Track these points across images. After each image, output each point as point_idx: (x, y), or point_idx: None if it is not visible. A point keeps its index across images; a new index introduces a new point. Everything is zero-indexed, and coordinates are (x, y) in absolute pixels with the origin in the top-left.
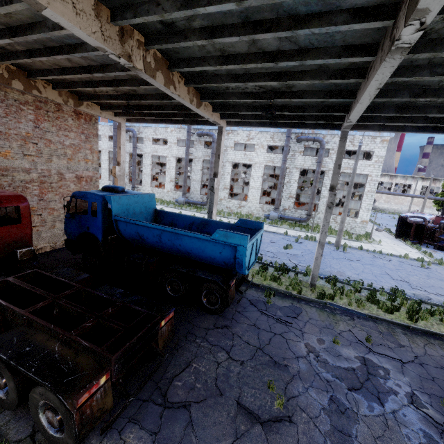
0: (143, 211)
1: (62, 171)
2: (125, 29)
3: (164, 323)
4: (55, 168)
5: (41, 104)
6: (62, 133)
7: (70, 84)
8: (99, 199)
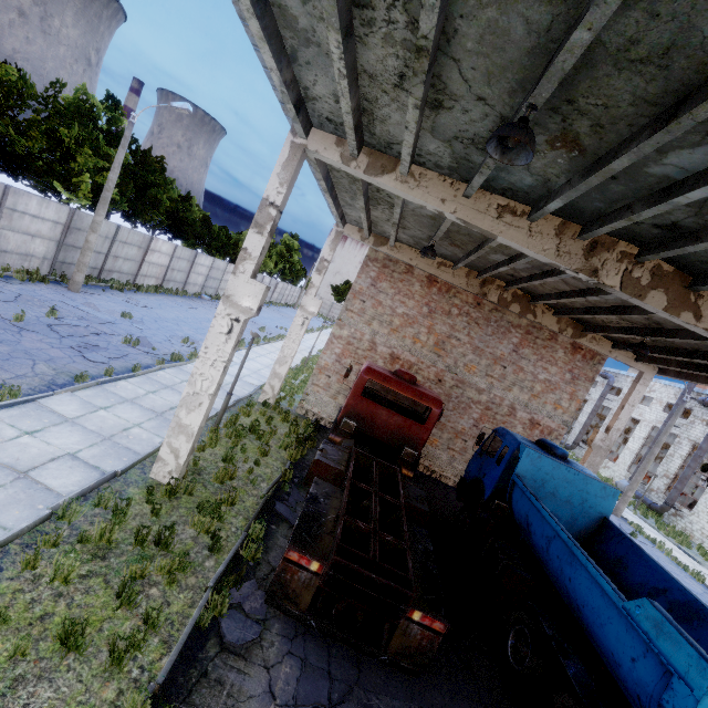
0: (575, 504)
1: (516, 406)
2: (600, 242)
3: (418, 619)
4: (511, 399)
5: (534, 329)
6: (541, 364)
7: (570, 310)
8: (514, 445)
